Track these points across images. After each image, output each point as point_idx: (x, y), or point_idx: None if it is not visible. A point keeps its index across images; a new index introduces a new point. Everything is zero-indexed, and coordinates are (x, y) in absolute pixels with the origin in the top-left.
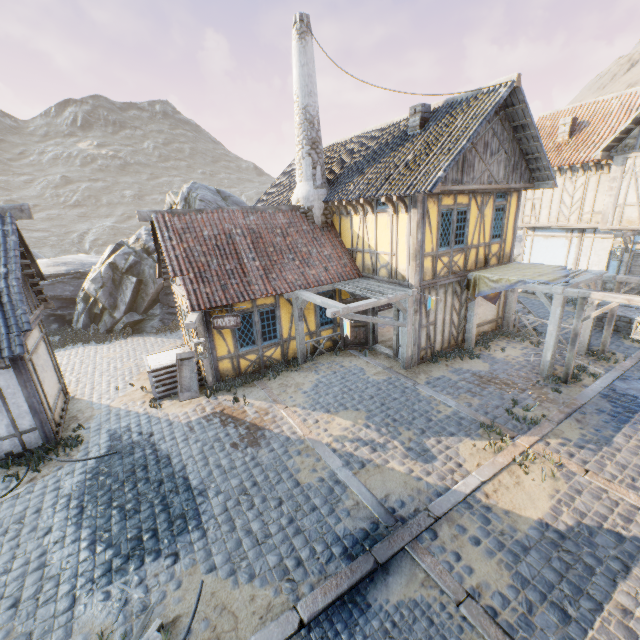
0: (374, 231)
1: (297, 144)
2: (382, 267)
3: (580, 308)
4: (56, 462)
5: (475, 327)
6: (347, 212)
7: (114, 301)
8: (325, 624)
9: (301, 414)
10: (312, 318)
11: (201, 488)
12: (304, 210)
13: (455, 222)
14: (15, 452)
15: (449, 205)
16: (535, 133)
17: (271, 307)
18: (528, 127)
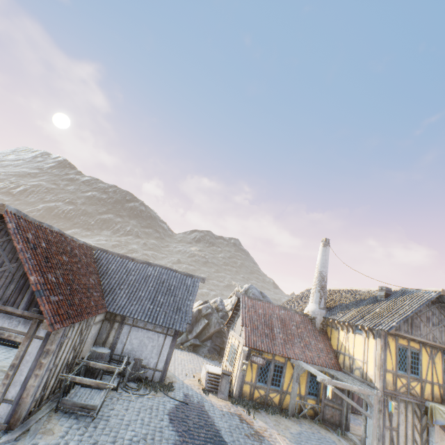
0: (352, 343)
1: (313, 285)
2: (356, 368)
3: None
4: (162, 393)
5: None
6: (336, 327)
7: (192, 328)
8: None
9: (288, 442)
10: (303, 384)
11: (229, 444)
12: (310, 317)
13: (409, 357)
14: (148, 378)
15: (404, 344)
16: None
17: (281, 364)
18: None
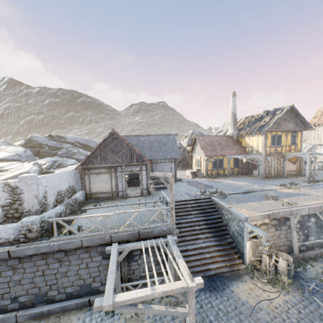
0: (252, 141)
1: (230, 120)
2: (254, 150)
3: (314, 160)
4: (179, 182)
5: (286, 170)
6: (244, 137)
7: None
8: (241, 194)
9: (231, 181)
10: (232, 164)
11: (212, 185)
12: (230, 136)
13: (276, 139)
14: None
15: (274, 134)
16: (301, 116)
17: (221, 159)
18: (299, 115)
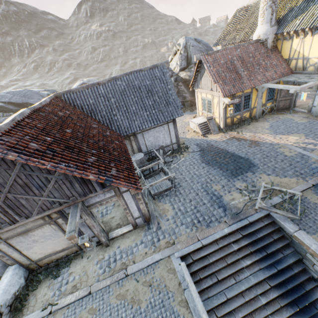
0: (309, 46)
1: (263, 2)
2: (310, 66)
3: None
4: (185, 153)
5: None
6: (289, 38)
7: None
8: None
9: (271, 136)
10: (264, 97)
11: (246, 157)
12: (262, 41)
13: None
14: (170, 150)
15: None
16: None
17: (249, 93)
18: None
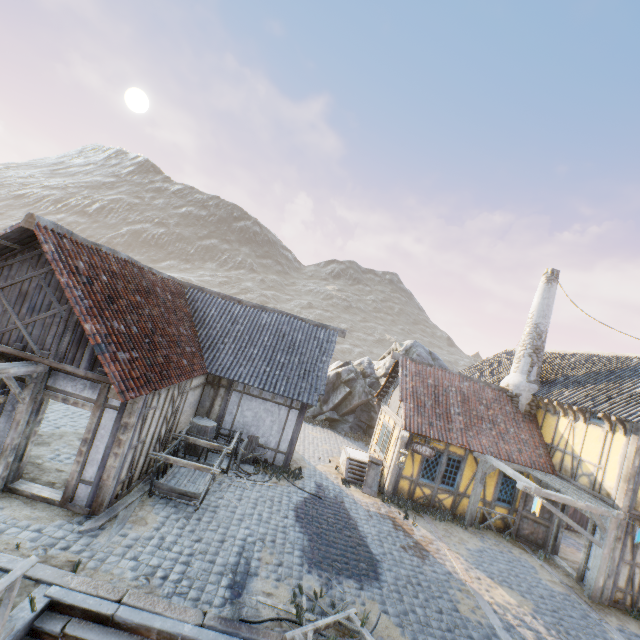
0: (582, 438)
1: (521, 345)
2: (583, 474)
3: None
4: (287, 481)
5: None
6: (554, 411)
7: (327, 398)
8: None
9: (463, 563)
10: (491, 487)
11: (378, 558)
12: (511, 394)
13: None
14: (268, 461)
15: None
16: None
17: (459, 457)
18: None
